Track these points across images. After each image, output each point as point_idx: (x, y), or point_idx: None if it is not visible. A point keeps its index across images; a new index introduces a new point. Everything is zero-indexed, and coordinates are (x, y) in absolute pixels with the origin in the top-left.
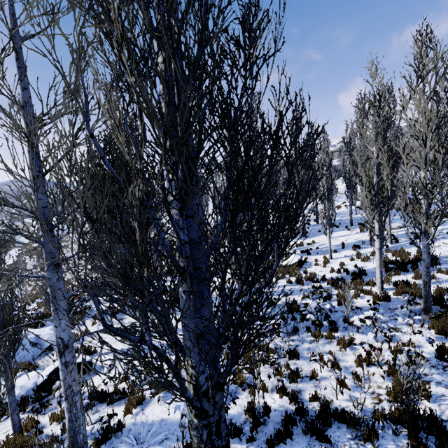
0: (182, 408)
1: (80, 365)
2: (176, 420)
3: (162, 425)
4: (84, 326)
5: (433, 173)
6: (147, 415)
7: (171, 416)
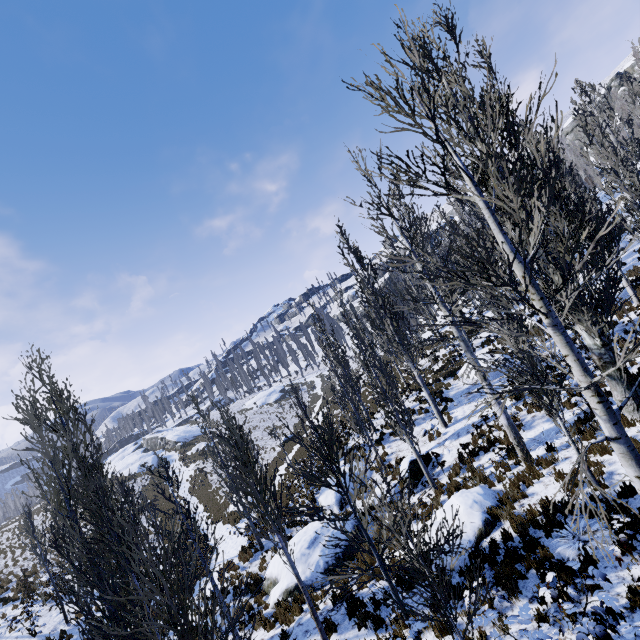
0: (548, 423)
1: (423, 457)
2: (552, 427)
3: (545, 432)
4: (374, 454)
5: (636, 192)
6: (525, 438)
7: (546, 428)
